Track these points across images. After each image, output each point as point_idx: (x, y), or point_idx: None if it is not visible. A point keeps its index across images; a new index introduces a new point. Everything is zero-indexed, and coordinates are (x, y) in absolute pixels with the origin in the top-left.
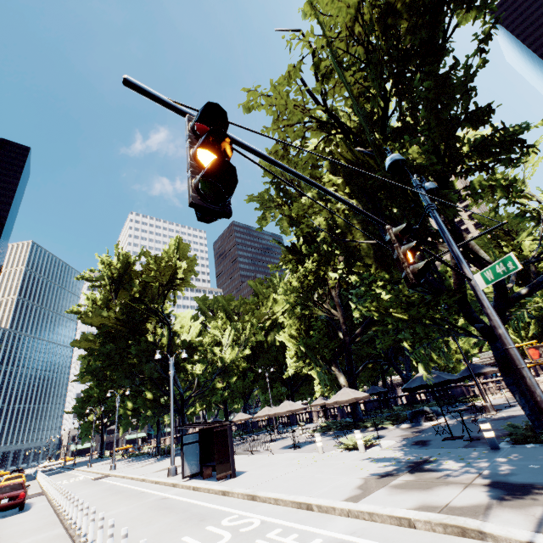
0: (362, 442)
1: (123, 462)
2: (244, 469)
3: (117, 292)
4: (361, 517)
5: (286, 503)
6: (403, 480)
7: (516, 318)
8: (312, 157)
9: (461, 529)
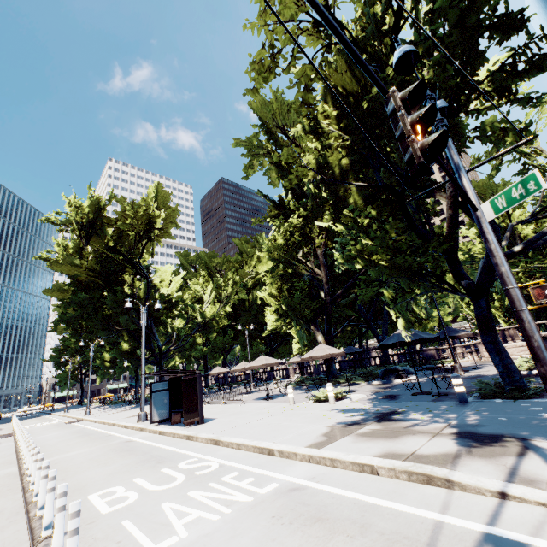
0: (333, 394)
1: (100, 409)
2: (214, 417)
3: (88, 239)
4: (322, 463)
5: (248, 448)
6: (370, 429)
7: None
8: (305, 75)
9: (427, 477)
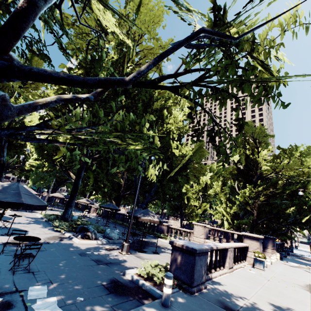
0: None
1: None
2: None
3: None
4: None
5: None
6: None
7: (106, 158)
8: None
9: None
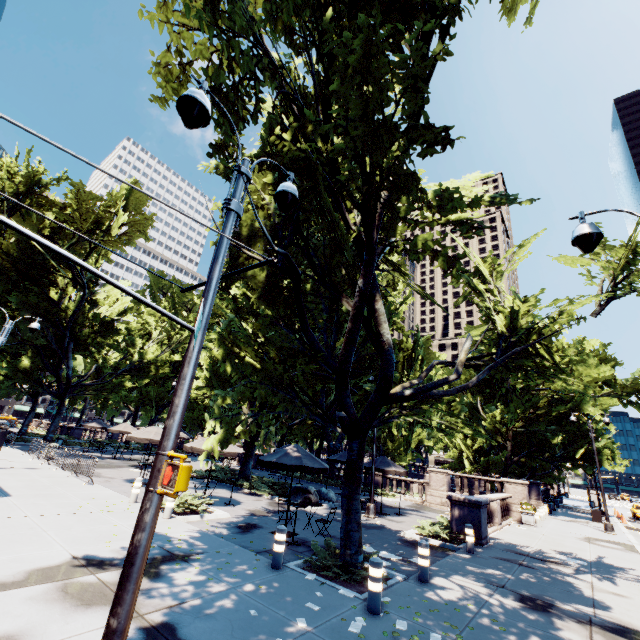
0: (172, 506)
1: None
2: (16, 492)
3: (11, 214)
4: None
5: None
6: (99, 579)
7: (413, 422)
8: None
9: None
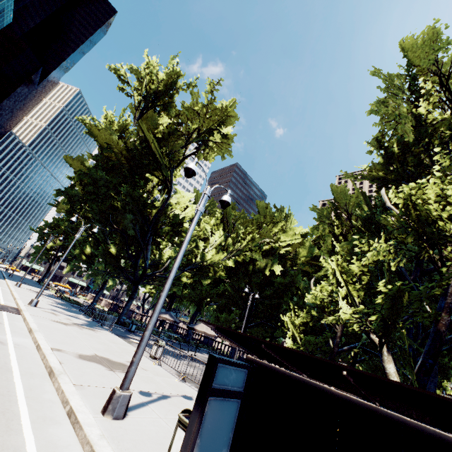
0: None
1: (51, 301)
2: None
3: (143, 112)
4: None
5: None
6: None
7: None
8: None
9: None
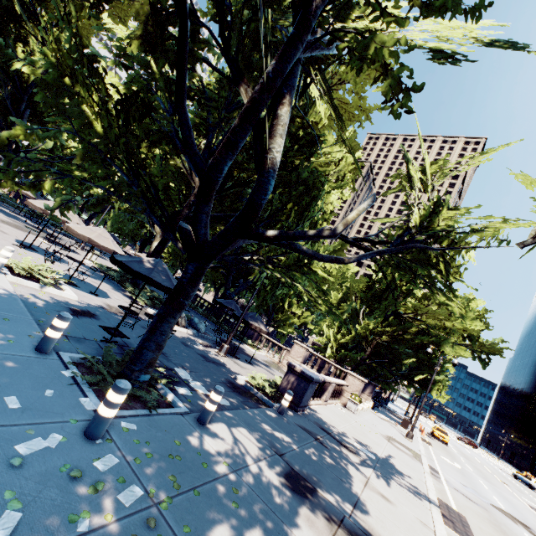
0: (3, 261)
1: None
2: None
3: None
4: None
5: None
6: None
7: (278, 283)
8: None
9: None
